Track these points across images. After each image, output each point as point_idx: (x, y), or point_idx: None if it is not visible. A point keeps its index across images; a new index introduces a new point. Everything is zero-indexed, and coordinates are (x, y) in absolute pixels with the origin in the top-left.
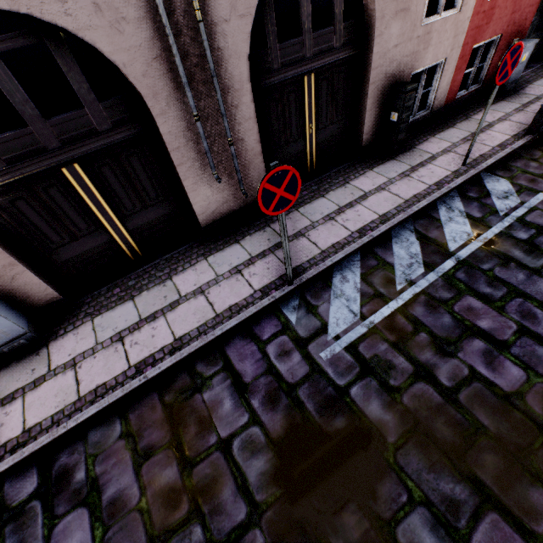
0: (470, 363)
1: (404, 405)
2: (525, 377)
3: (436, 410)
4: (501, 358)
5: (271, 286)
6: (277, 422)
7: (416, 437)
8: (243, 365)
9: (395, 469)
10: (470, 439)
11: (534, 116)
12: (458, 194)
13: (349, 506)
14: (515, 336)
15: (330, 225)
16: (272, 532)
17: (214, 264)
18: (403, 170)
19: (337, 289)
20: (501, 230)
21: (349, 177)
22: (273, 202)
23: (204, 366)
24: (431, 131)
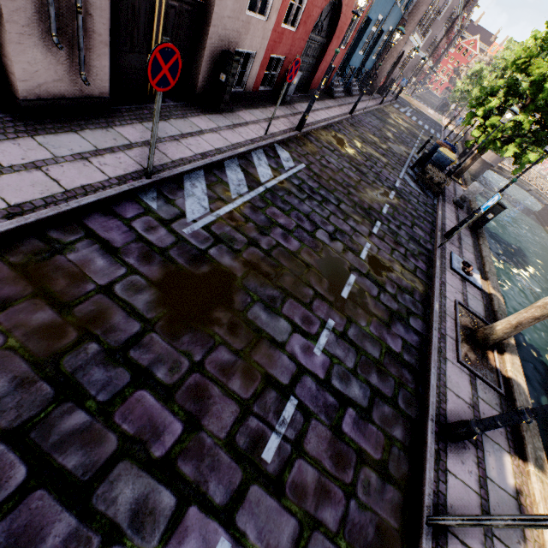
0: (276, 239)
1: (244, 258)
2: (300, 245)
3: (262, 260)
4: (290, 237)
5: (128, 177)
6: (155, 271)
7: (252, 273)
8: (111, 234)
9: (243, 288)
10: (279, 272)
11: (300, 119)
12: (263, 152)
13: (218, 309)
14: (295, 228)
15: (176, 144)
16: (166, 332)
17: (47, 144)
18: (228, 124)
19: (189, 191)
20: (286, 177)
21: (187, 114)
22: (159, 76)
23: (60, 234)
24: (244, 105)
